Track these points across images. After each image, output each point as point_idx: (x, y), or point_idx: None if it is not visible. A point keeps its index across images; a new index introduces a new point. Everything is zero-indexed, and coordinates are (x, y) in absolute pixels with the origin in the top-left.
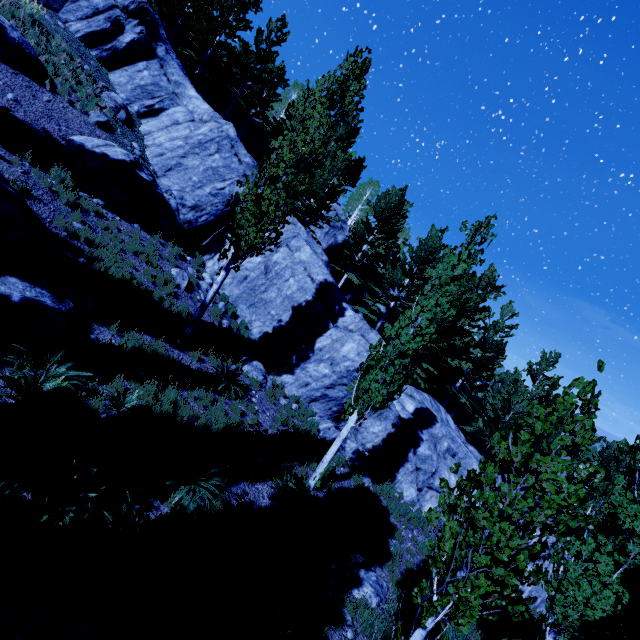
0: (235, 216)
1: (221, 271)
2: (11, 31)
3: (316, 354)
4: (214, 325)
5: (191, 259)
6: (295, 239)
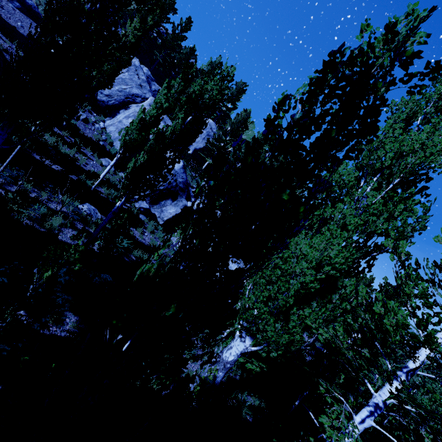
0: None
1: None
2: (28, 0)
3: None
4: (93, 140)
5: (97, 116)
6: None
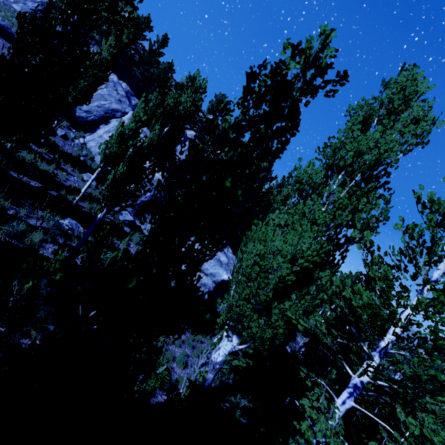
0: None
1: None
2: (1, 21)
3: None
4: (73, 156)
5: (76, 132)
6: None
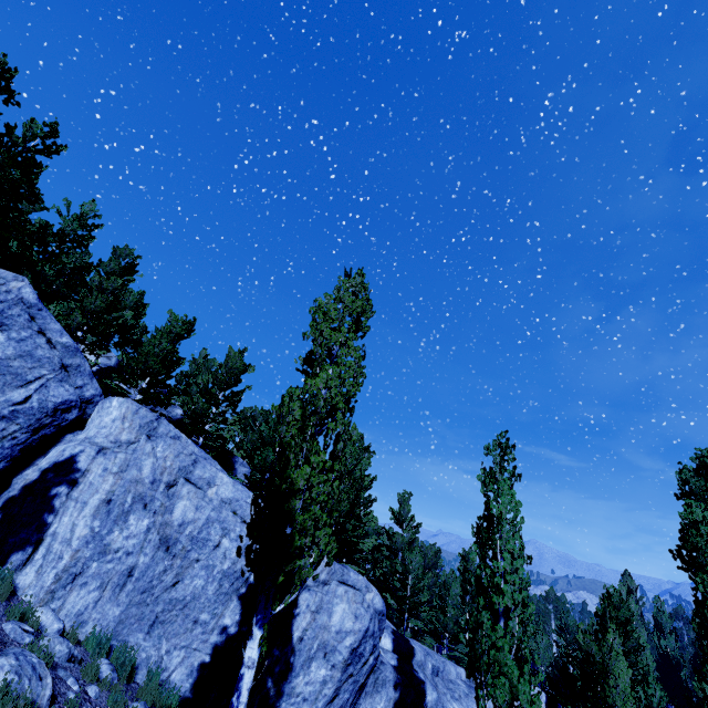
0: (294, 519)
1: (256, 633)
2: None
3: (299, 652)
4: None
5: None
6: (199, 466)
